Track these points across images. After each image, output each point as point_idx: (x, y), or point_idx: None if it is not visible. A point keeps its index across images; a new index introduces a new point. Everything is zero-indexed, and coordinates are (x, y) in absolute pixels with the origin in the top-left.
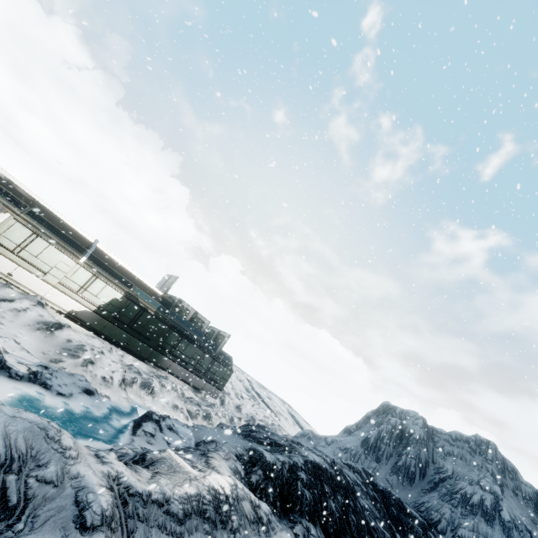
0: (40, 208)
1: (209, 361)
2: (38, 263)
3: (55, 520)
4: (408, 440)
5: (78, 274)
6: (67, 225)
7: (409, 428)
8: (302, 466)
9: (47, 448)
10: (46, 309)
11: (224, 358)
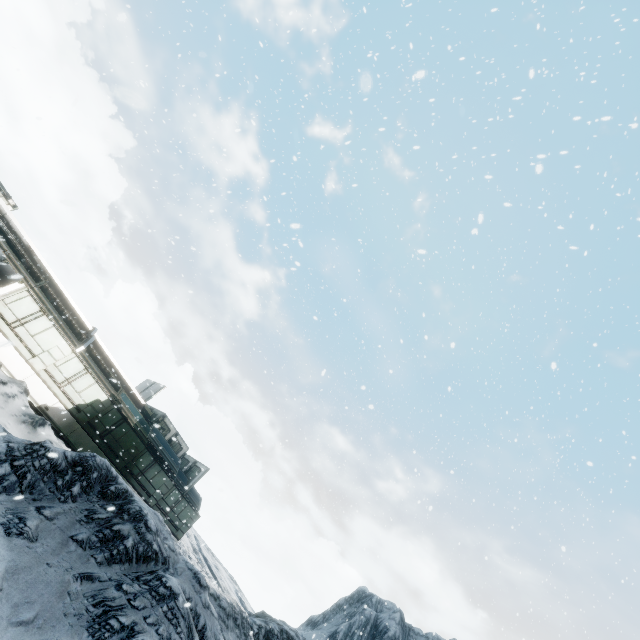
0: (51, 282)
1: (177, 497)
2: (31, 343)
3: (185, 575)
4: (382, 638)
5: (69, 364)
6: (71, 306)
7: (385, 623)
8: (278, 633)
9: (162, 528)
10: (27, 399)
11: (193, 497)
